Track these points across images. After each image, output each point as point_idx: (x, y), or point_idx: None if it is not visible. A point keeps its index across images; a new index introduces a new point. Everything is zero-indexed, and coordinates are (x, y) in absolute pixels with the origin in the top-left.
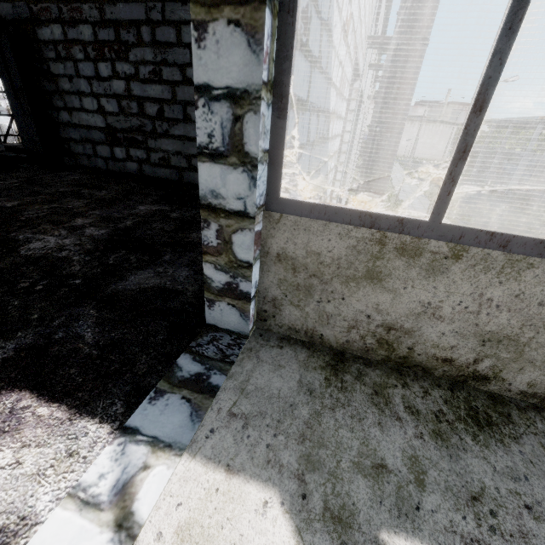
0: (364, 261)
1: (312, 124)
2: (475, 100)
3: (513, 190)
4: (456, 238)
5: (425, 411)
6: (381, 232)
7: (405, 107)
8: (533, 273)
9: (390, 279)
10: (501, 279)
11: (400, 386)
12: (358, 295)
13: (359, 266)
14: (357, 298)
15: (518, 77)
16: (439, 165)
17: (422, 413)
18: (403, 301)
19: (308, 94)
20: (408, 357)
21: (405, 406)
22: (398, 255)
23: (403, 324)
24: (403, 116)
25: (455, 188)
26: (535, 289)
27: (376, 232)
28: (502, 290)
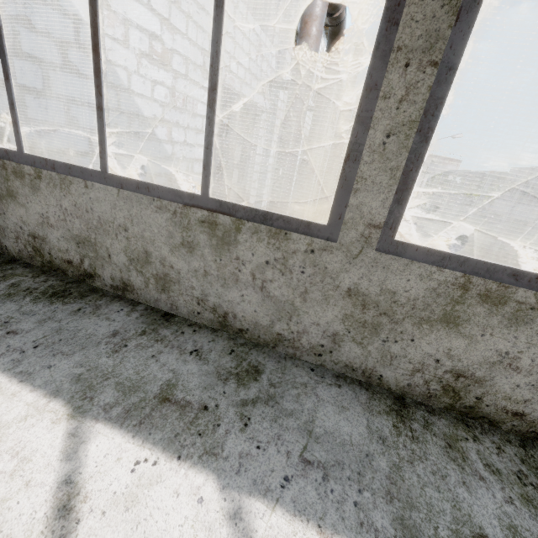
0: (3, 183)
1: (78, 113)
2: (3, 72)
3: (467, 233)
4: (33, 163)
5: (23, 287)
6: (2, 160)
7: (295, 137)
8: (74, 188)
9: (19, 196)
10: (64, 193)
11: (31, 277)
12: (10, 210)
13: (2, 186)
14: (11, 213)
15: (462, 135)
16: (411, 207)
17: (19, 287)
18: (31, 214)
19: (48, 87)
20: (52, 261)
21: (13, 283)
22: (15, 177)
23: (38, 232)
24: (294, 144)
25: (19, 128)
26: (80, 200)
27: (0, 160)
28: (68, 202)
